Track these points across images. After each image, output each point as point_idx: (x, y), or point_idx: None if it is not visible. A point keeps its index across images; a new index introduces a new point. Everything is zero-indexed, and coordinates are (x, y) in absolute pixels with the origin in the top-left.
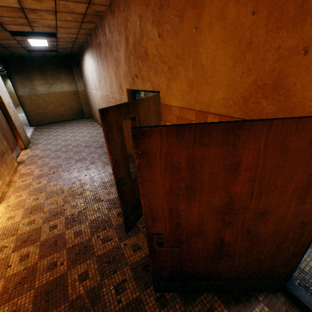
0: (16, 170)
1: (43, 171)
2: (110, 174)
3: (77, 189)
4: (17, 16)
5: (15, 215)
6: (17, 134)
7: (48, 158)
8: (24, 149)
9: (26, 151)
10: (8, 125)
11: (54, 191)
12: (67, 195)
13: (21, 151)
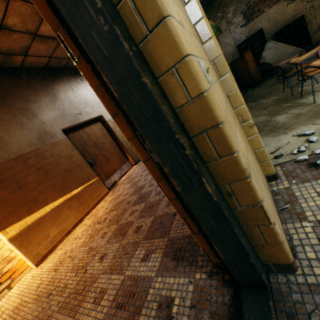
0: (101, 201)
1: (104, 211)
2: (115, 296)
3: (54, 308)
4: (2, 5)
5: (7, 309)
6: (124, 150)
7: (130, 183)
8: (135, 164)
9: (133, 167)
10: (115, 142)
11: (55, 280)
12: (36, 316)
13: (132, 167)
